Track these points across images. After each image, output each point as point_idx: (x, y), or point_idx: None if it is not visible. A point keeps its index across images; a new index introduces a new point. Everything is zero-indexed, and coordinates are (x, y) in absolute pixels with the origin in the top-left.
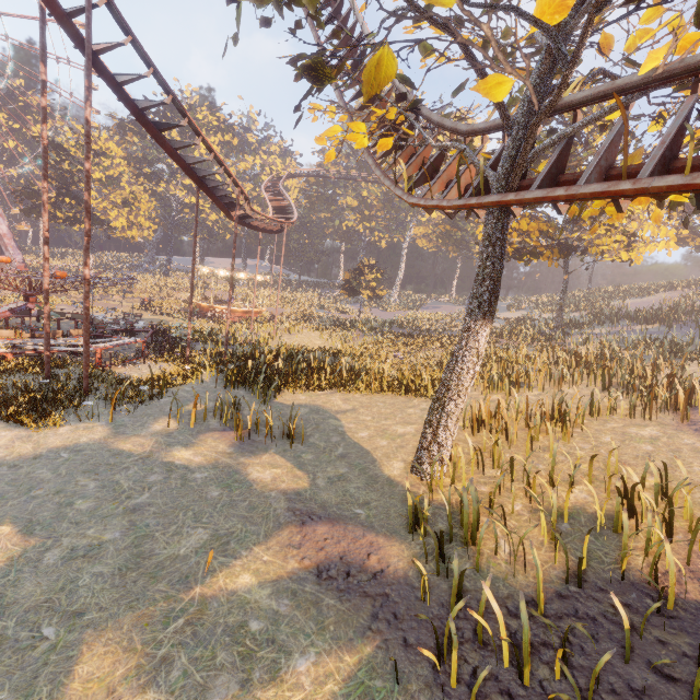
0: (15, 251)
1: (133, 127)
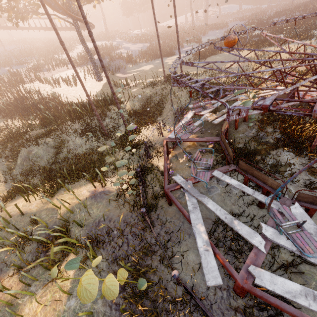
0: None
1: None
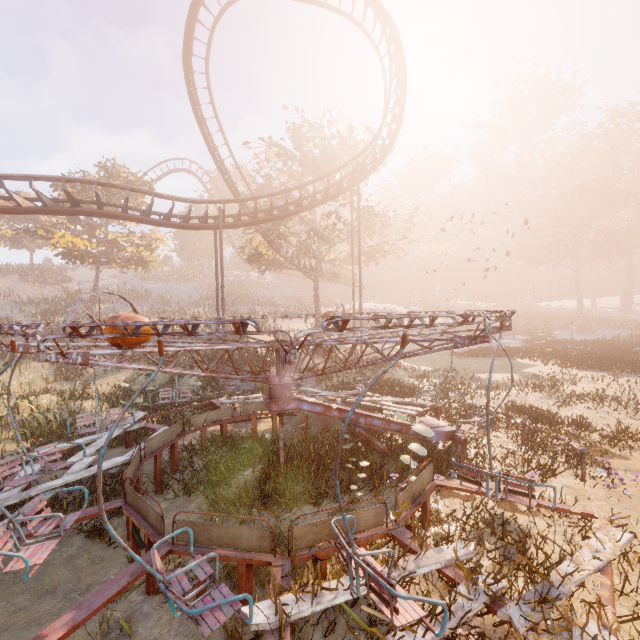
0: None
1: None
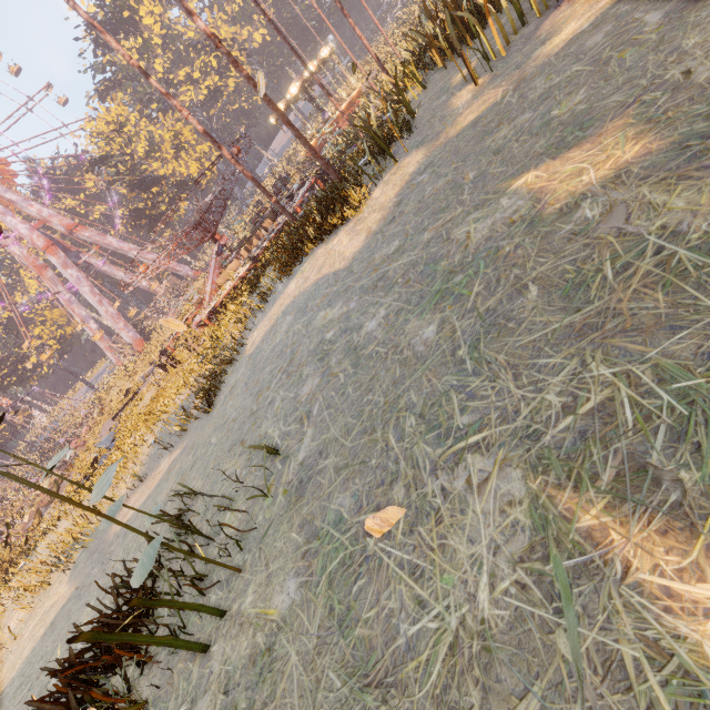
0: (181, 267)
1: (106, 84)
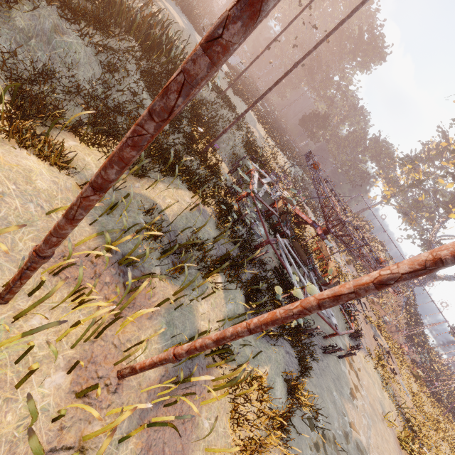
0: None
1: None
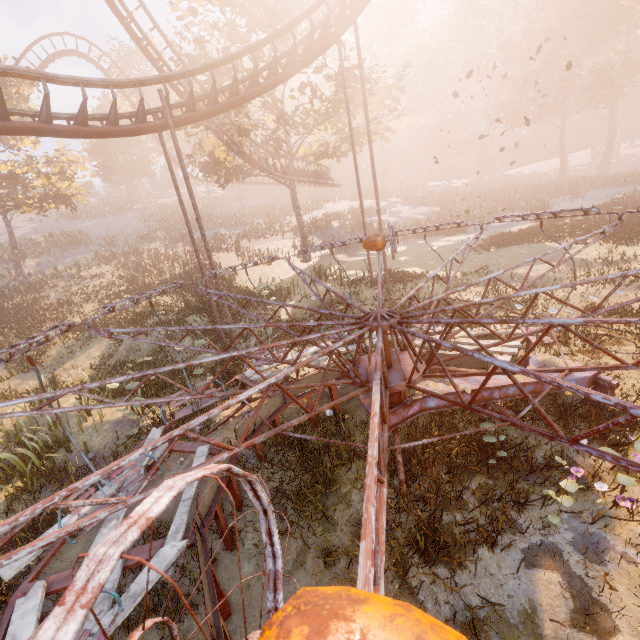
0: None
1: None
